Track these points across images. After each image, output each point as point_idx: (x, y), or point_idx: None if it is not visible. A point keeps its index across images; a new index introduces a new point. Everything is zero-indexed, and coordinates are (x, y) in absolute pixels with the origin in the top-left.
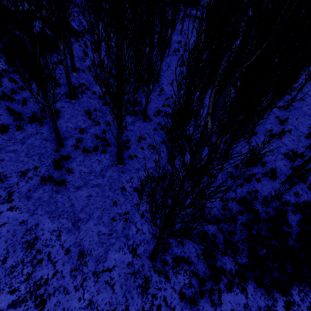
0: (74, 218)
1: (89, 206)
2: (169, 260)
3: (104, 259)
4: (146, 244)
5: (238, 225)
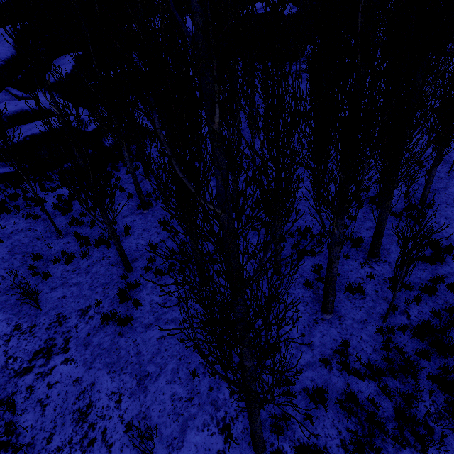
0: (139, 373)
1: (161, 354)
2: (289, 451)
3: (179, 444)
4: (246, 417)
5: (424, 380)
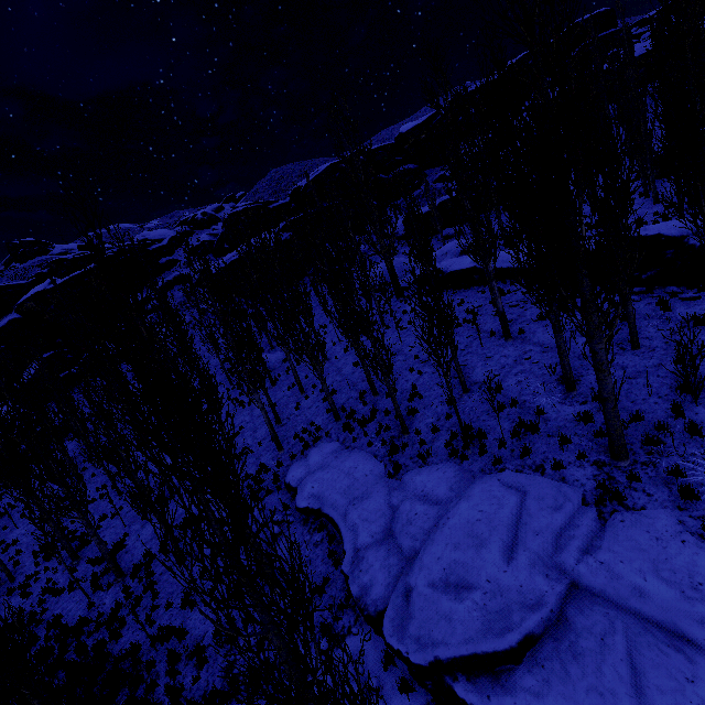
0: None
1: None
2: None
3: None
4: None
5: None
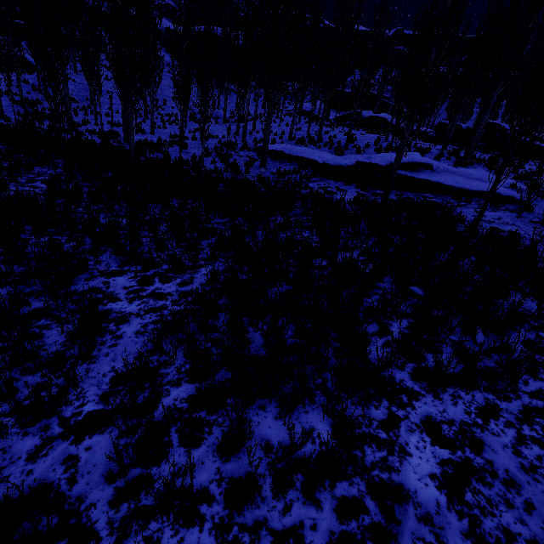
0: None
1: None
2: None
3: None
4: None
5: None
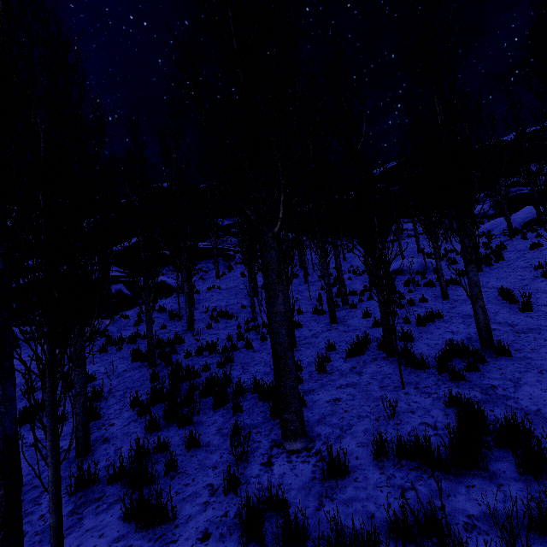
0: None
1: None
2: None
3: None
4: None
5: None
